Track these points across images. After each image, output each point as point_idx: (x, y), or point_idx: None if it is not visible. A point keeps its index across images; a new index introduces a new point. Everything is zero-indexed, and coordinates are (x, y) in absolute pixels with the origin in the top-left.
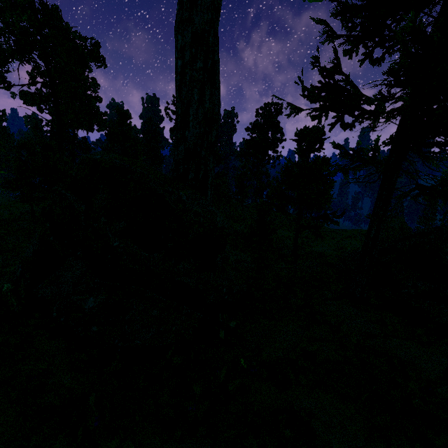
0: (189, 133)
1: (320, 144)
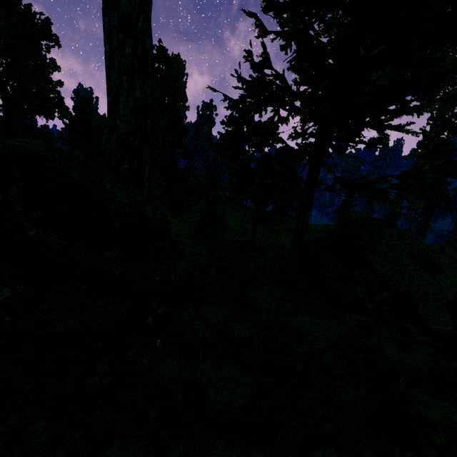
0: (120, 121)
1: (273, 138)
